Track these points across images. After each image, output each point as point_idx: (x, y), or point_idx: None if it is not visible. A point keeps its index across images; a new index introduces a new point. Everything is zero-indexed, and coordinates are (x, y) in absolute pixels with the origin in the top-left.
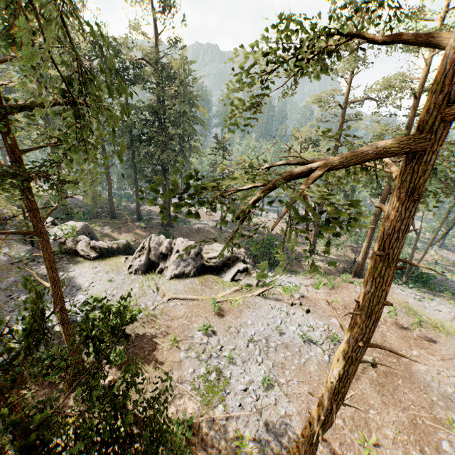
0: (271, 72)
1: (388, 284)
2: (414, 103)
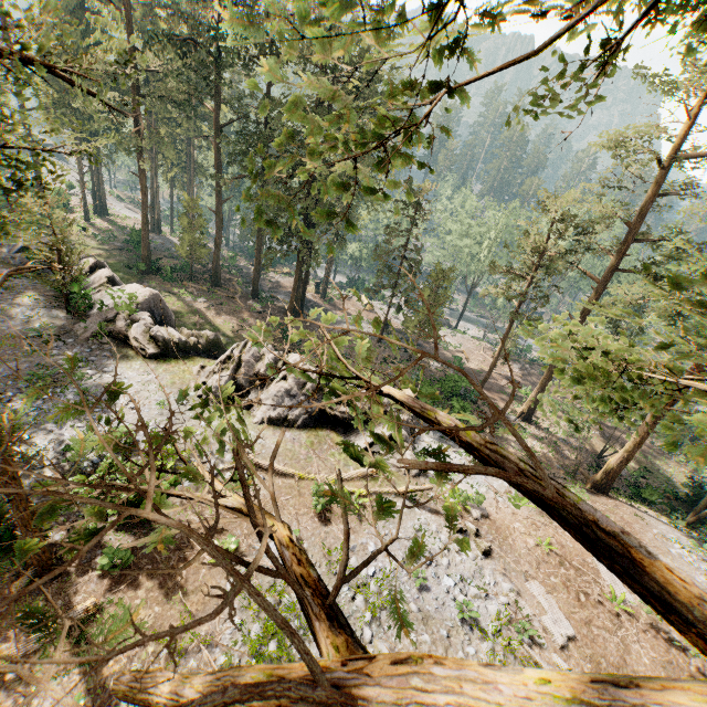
0: None
1: None
2: None
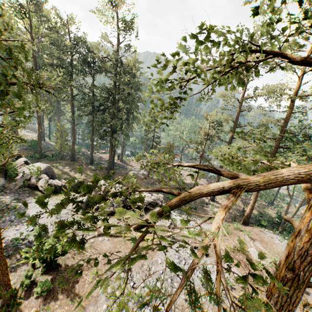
0: (187, 79)
1: (294, 304)
2: (292, 104)
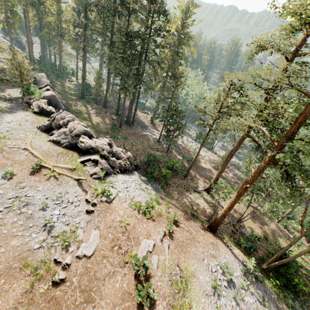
0: None
1: None
2: None
